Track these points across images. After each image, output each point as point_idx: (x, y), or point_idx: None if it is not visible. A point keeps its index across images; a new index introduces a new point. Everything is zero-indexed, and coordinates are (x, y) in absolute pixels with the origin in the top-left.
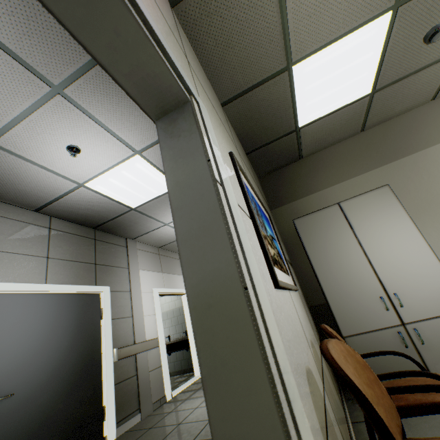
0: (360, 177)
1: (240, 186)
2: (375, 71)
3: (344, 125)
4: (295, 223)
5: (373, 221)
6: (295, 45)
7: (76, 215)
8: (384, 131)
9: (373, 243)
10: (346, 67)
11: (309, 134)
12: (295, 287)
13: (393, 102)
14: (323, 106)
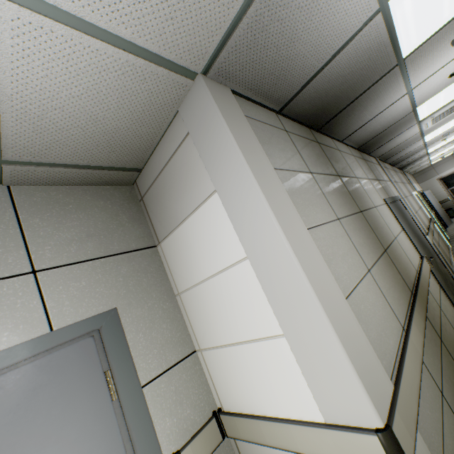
0: None
1: None
2: None
3: None
4: None
5: None
6: None
7: (404, 165)
8: None
9: None
10: None
11: None
12: None
13: None
14: None
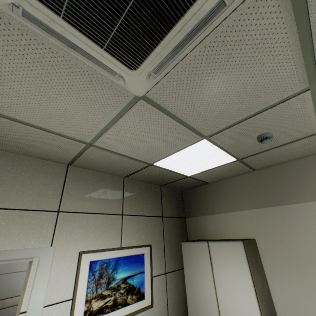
0: (247, 211)
1: (75, 276)
2: (226, 154)
3: (231, 170)
4: (182, 245)
5: (226, 268)
6: (145, 159)
7: None
8: (274, 174)
9: (222, 286)
10: (196, 157)
11: (201, 176)
12: (143, 309)
13: (271, 158)
14: (198, 169)
